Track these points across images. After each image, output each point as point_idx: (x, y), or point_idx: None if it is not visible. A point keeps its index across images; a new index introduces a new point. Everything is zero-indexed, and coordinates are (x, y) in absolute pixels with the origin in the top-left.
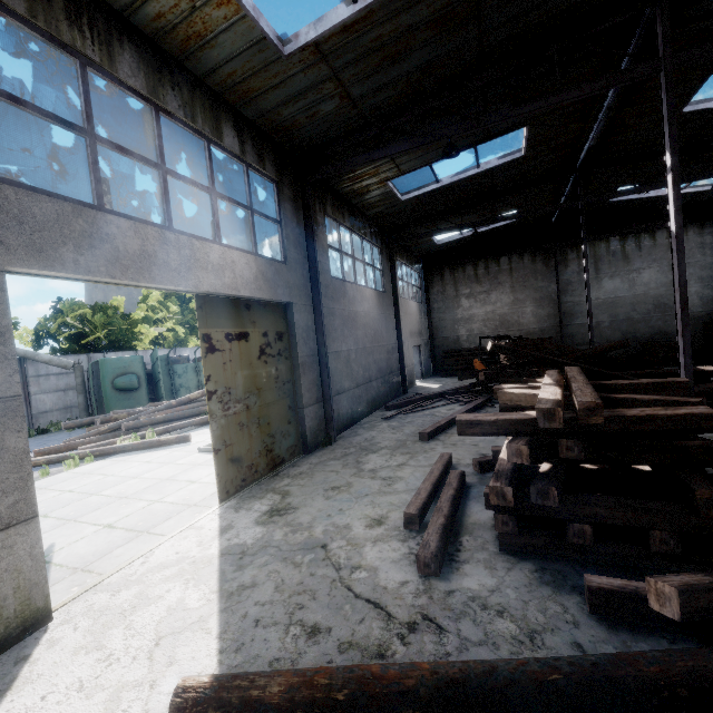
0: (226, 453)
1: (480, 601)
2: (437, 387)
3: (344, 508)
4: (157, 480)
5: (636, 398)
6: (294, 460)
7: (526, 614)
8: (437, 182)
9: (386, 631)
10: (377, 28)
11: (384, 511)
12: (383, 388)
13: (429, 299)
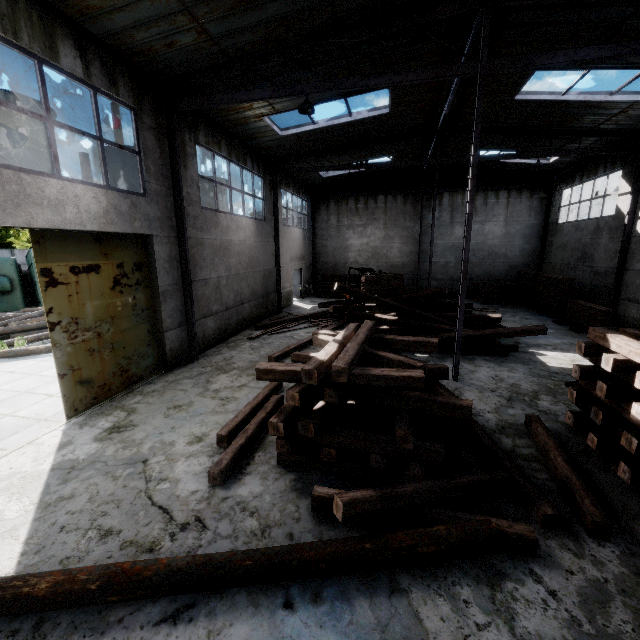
0: (74, 377)
1: (243, 505)
2: (309, 308)
3: (177, 426)
4: (15, 393)
5: (389, 357)
6: (153, 377)
7: (269, 514)
8: (313, 123)
9: (163, 531)
10: None
11: (208, 430)
12: (257, 309)
13: (315, 226)
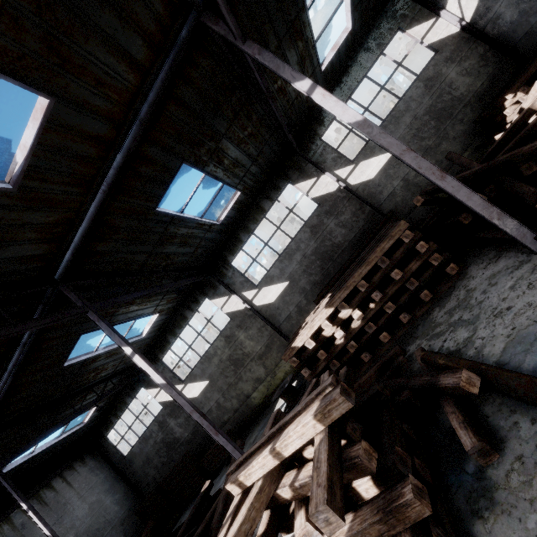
0: None
1: None
2: None
3: None
4: None
5: None
6: None
7: None
8: None
9: None
10: None
11: None
12: None
13: None
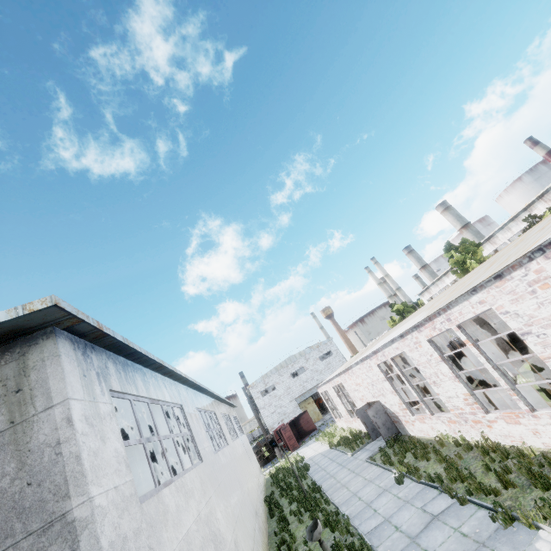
0: None
1: None
2: None
3: None
4: None
5: None
6: None
7: None
8: None
9: None
10: None
11: None
12: None
13: None
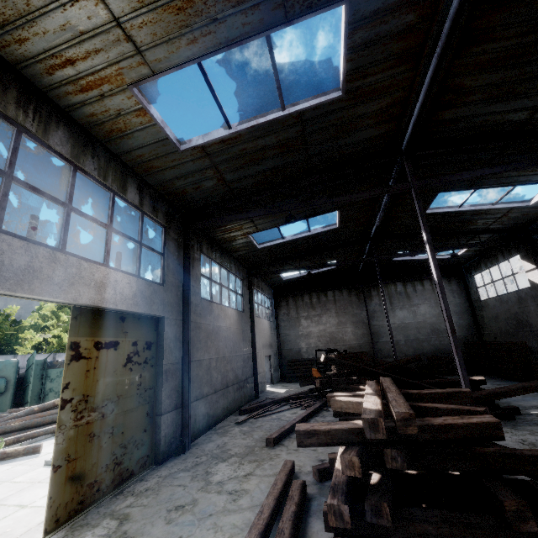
0: (67, 470)
1: None
2: (283, 391)
3: (185, 535)
4: None
5: (437, 407)
6: (144, 473)
7: None
8: (282, 238)
9: None
10: (243, 144)
11: (226, 537)
12: (238, 393)
13: (278, 318)
